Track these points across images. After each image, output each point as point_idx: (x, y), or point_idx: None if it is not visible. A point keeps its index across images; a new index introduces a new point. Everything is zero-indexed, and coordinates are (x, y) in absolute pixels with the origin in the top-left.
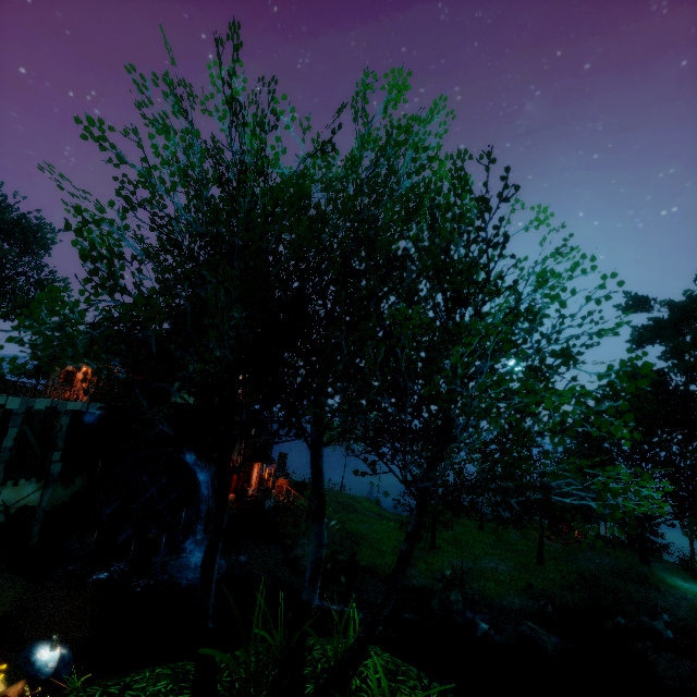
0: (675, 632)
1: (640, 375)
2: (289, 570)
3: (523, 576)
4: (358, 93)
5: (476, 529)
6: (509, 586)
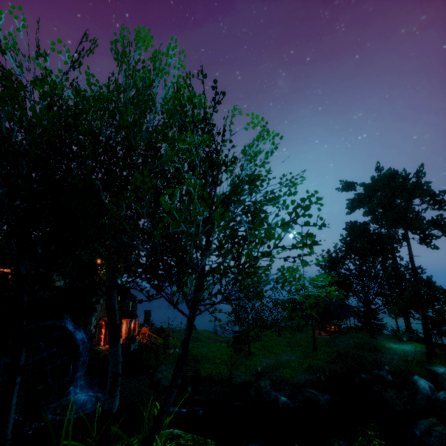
0: (393, 375)
1: (354, 226)
2: (152, 390)
3: (305, 361)
4: (117, 40)
5: (276, 337)
6: (297, 369)
